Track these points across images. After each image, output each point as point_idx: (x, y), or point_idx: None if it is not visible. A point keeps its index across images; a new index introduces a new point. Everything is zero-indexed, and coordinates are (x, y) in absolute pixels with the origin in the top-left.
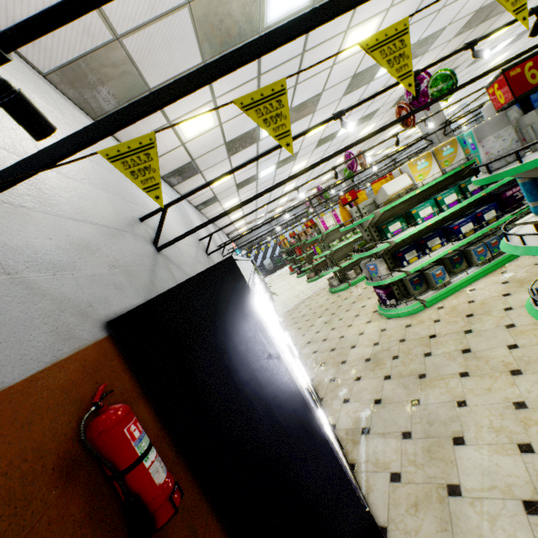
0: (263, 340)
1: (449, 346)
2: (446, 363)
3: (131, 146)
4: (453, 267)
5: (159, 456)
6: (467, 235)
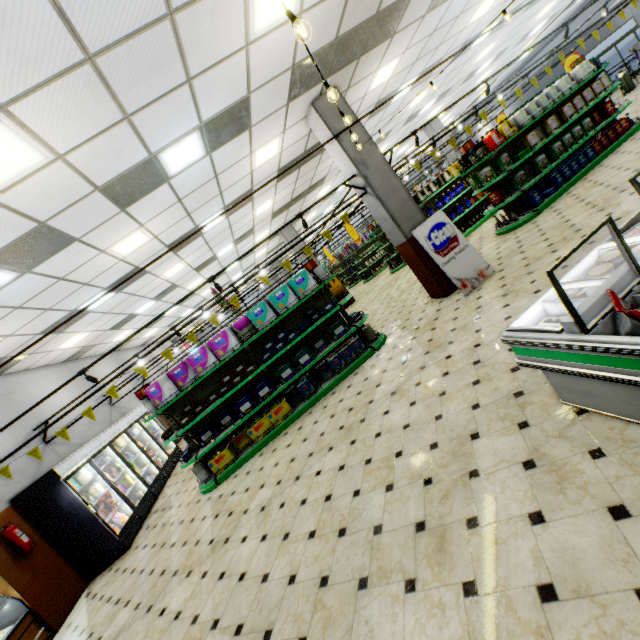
0: (70, 493)
1: None
2: None
3: (3, 469)
4: None
5: (34, 538)
6: None
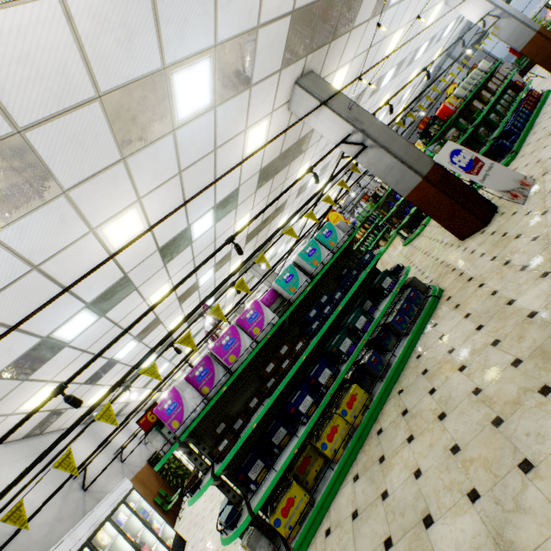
0: None
1: None
2: (238, 550)
3: None
4: None
5: None
6: None
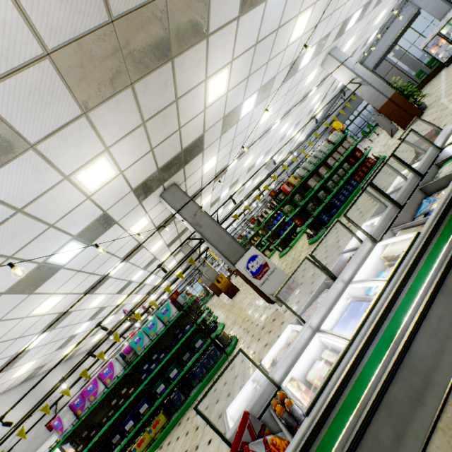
0: None
1: None
2: None
3: None
4: None
5: None
6: None
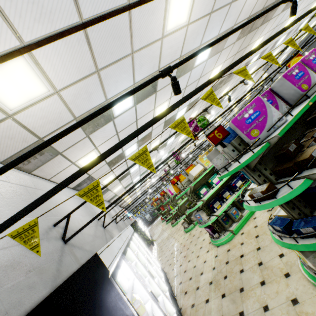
0: (121, 306)
1: (251, 262)
2: (252, 276)
3: (25, 227)
4: (241, 206)
5: None
6: (241, 187)
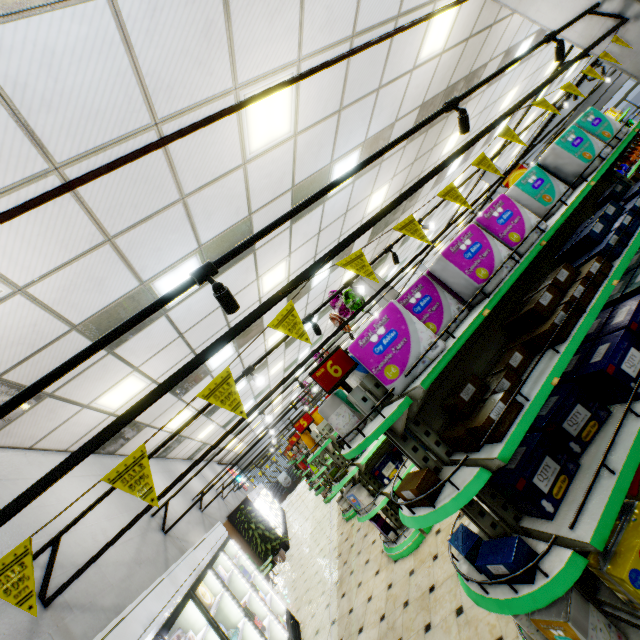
0: None
1: (445, 605)
2: None
3: None
4: None
5: None
6: None
